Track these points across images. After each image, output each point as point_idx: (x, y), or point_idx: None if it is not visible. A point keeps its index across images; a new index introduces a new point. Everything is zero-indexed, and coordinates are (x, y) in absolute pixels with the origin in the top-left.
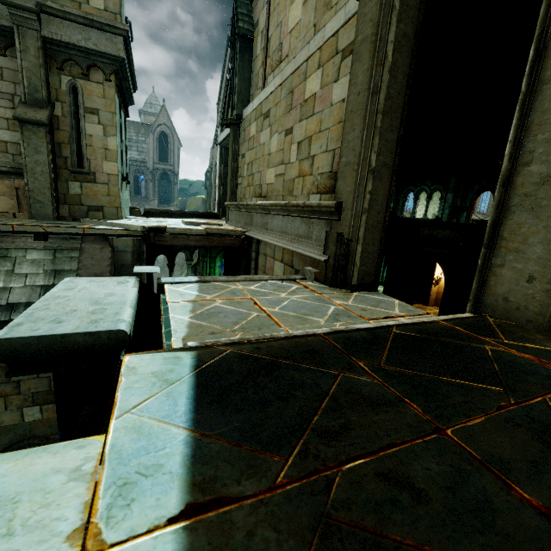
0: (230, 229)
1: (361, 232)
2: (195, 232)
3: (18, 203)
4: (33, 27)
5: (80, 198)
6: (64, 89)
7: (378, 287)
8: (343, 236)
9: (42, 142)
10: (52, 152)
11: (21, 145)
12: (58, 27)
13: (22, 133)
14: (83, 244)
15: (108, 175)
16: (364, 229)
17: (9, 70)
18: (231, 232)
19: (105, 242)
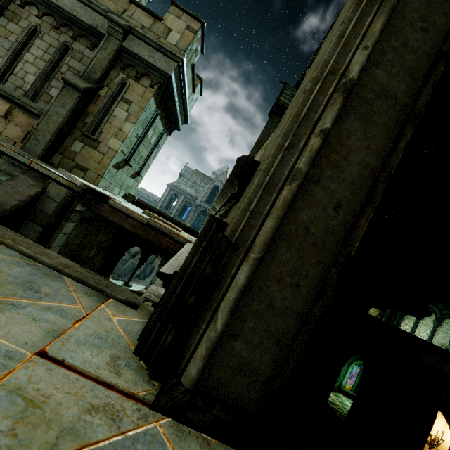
0: (174, 231)
1: (262, 230)
2: (135, 216)
3: (26, 137)
4: (118, 37)
5: (76, 155)
6: (117, 81)
7: (347, 401)
8: (224, 230)
9: (71, 101)
10: (76, 114)
11: (55, 97)
12: (136, 45)
13: (62, 91)
14: (22, 174)
15: (109, 148)
16: (275, 223)
17: (89, 58)
18: (173, 235)
19: (43, 182)
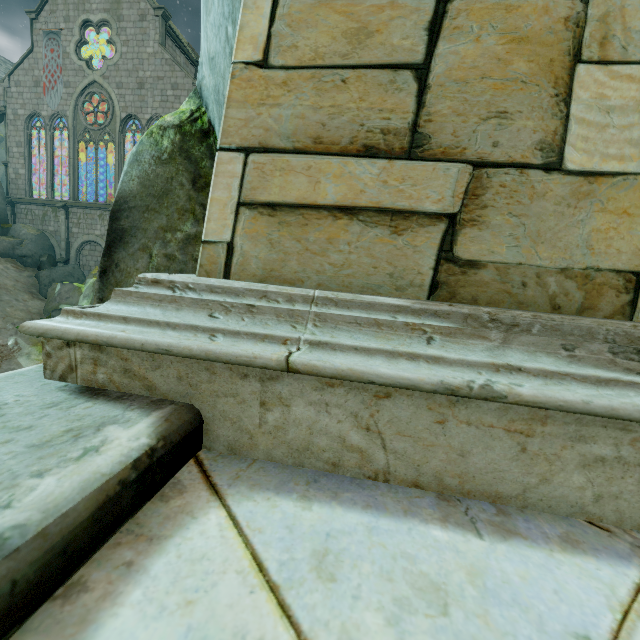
0: None
1: None
2: None
3: None
4: None
5: None
6: None
7: None
8: None
9: None
10: None
11: None
12: None
13: None
14: None
15: None
16: None
17: None
18: None
19: None
